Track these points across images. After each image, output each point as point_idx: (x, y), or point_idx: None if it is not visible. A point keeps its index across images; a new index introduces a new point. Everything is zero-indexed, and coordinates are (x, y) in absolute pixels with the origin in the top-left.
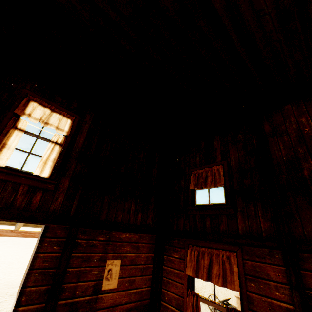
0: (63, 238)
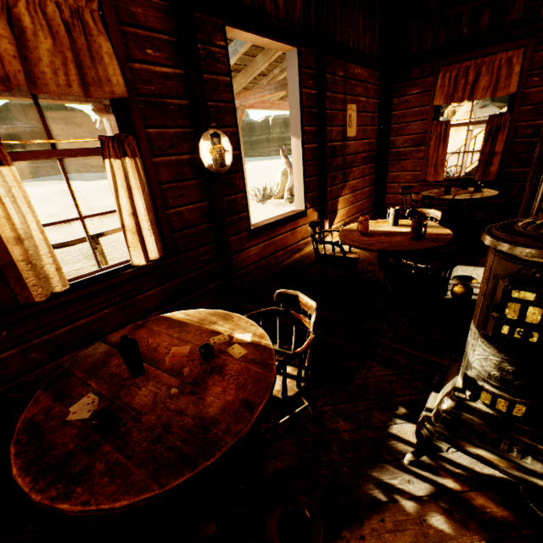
0: (313, 70)
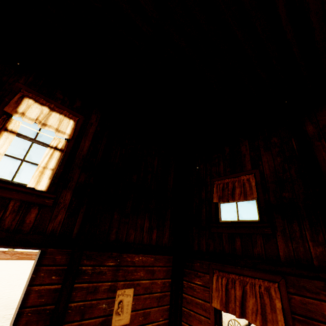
0: (64, 265)
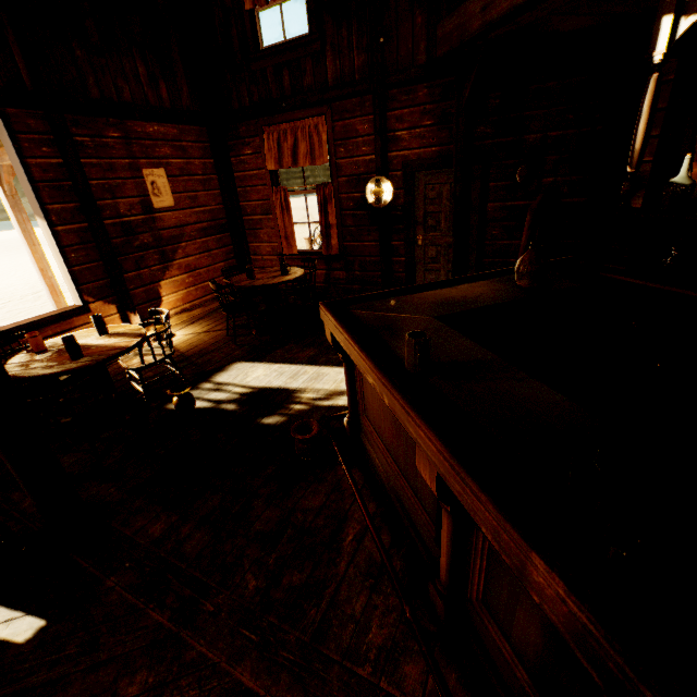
0: (48, 135)
